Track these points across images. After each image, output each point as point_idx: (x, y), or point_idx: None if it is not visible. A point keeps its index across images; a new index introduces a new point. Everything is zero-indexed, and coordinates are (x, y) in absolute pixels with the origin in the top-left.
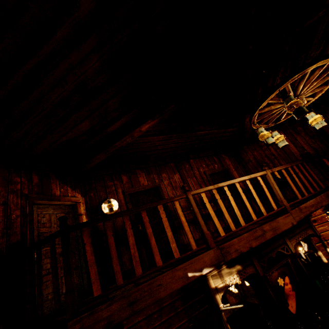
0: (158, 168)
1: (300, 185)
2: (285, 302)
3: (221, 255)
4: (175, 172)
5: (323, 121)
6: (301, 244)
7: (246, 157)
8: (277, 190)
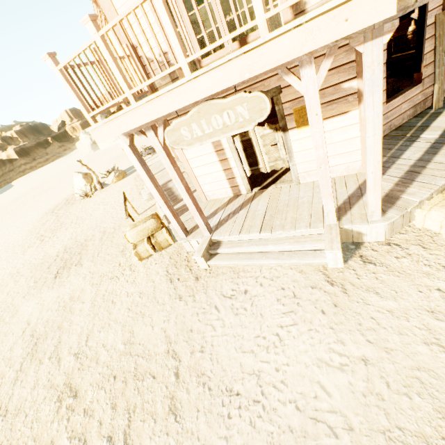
0: None
1: None
2: None
3: None
4: None
5: None
6: None
7: None
8: None
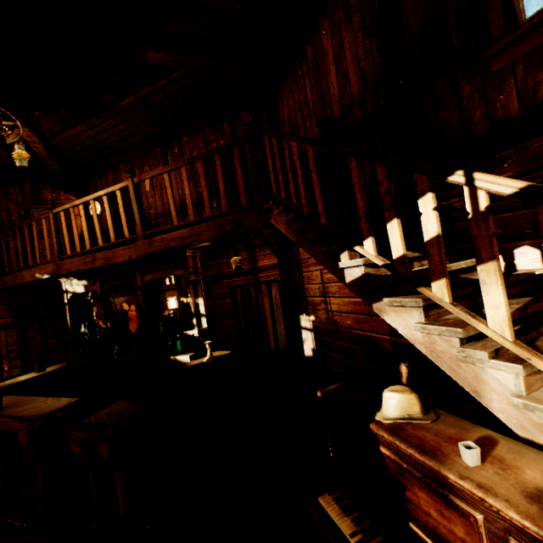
0: (142, 158)
1: (189, 202)
2: (127, 322)
3: (57, 270)
4: (159, 163)
5: None
6: (182, 284)
7: (281, 113)
8: (135, 211)
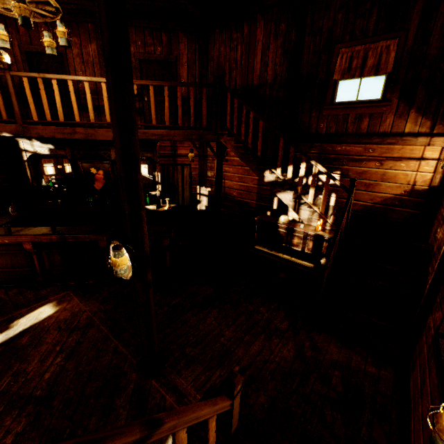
0: (68, 26)
1: (167, 112)
2: (93, 182)
3: (23, 131)
4: (91, 40)
5: (63, 38)
6: (144, 161)
7: (212, 51)
8: None
